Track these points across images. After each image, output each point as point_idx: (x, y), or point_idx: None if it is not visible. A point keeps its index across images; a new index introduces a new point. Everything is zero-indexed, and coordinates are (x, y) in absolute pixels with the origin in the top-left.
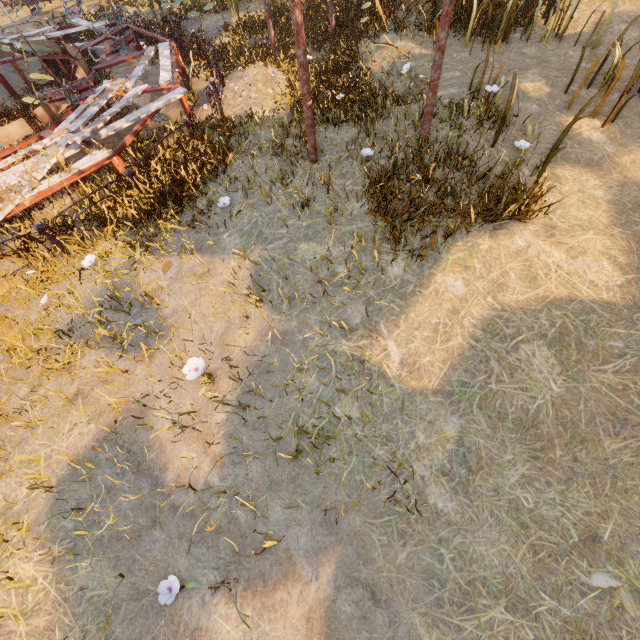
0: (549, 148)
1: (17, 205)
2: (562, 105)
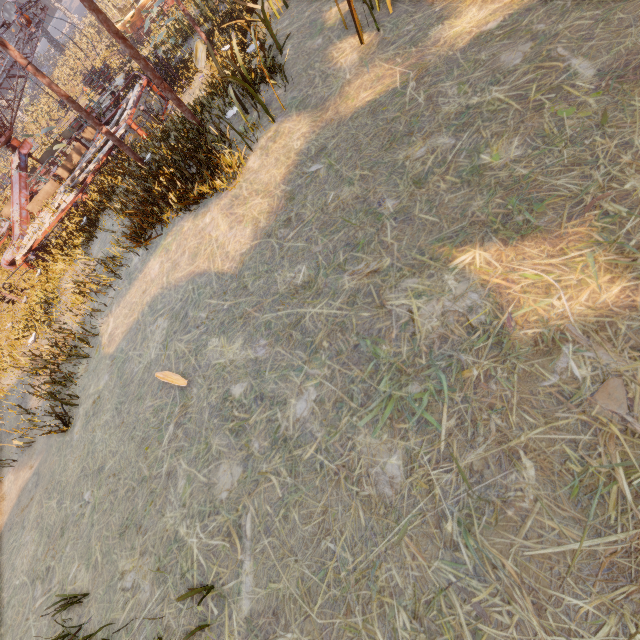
0: (294, 97)
1: (36, 240)
2: (347, 25)
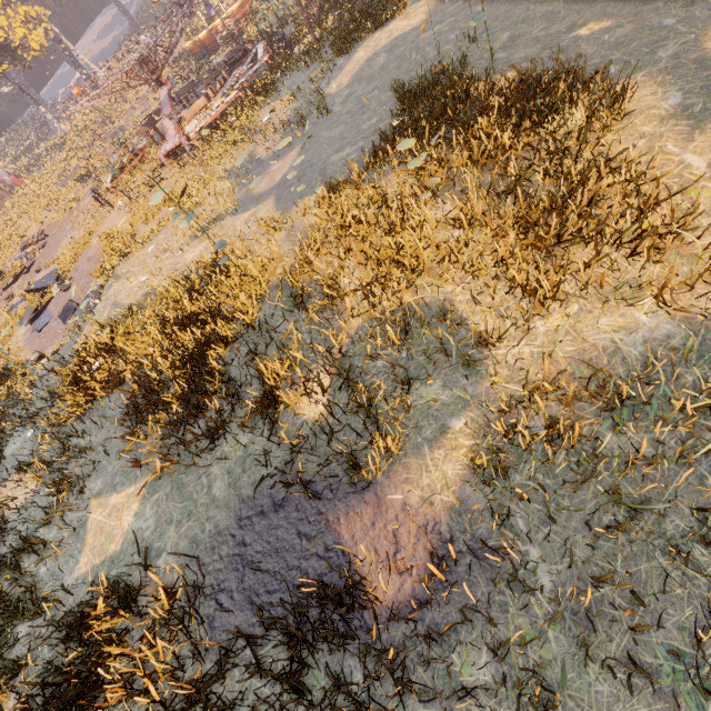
0: None
1: (206, 123)
2: None
